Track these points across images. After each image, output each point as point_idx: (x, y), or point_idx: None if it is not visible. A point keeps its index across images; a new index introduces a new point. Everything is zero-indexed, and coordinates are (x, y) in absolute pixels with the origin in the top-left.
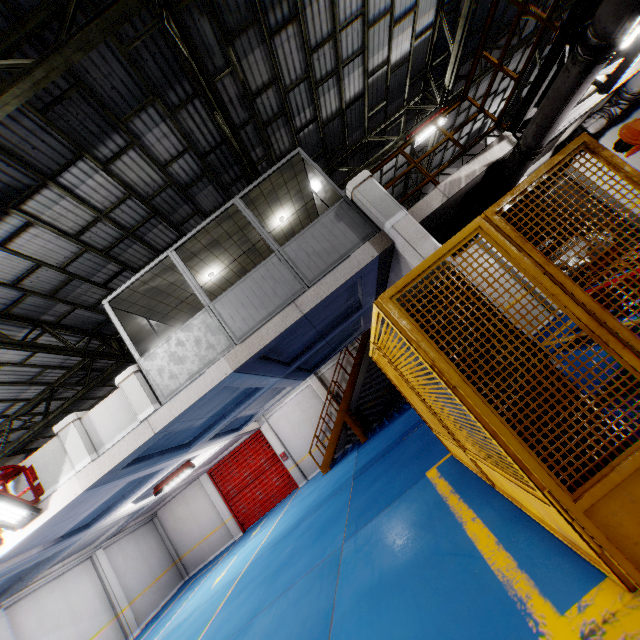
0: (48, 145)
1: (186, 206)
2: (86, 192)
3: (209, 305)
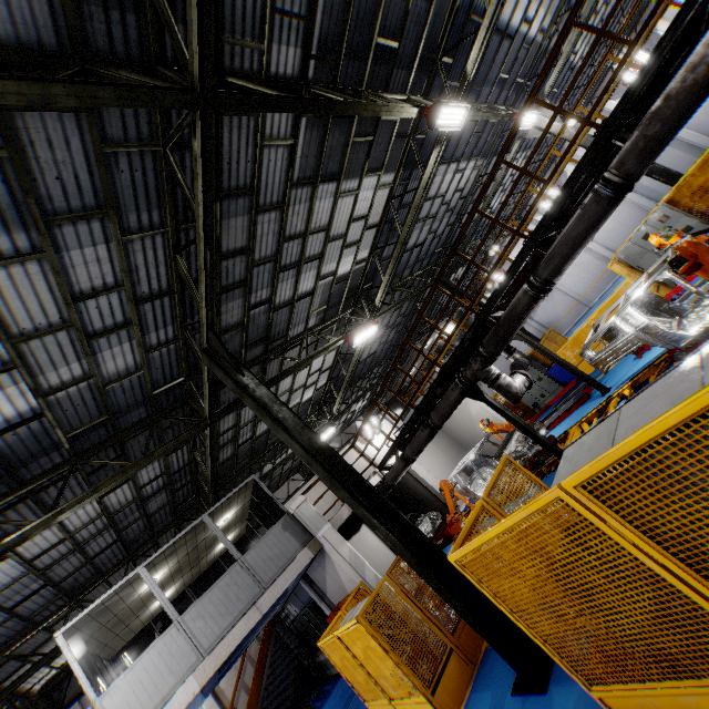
0: (73, 493)
1: (137, 512)
2: (71, 520)
3: (178, 619)
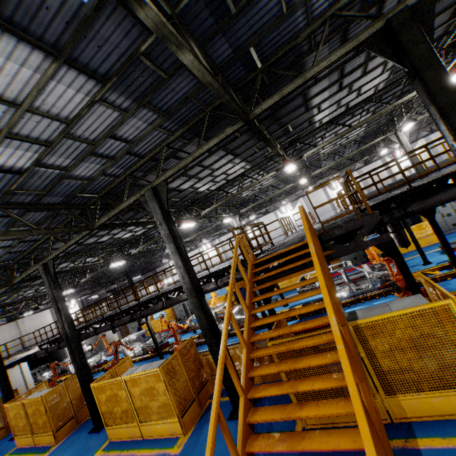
0: None
1: None
2: None
3: None
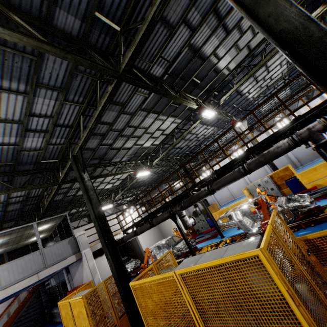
0: None
1: (2, 208)
2: None
3: None
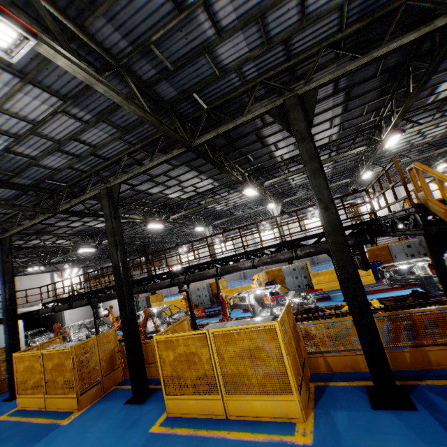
0: None
1: None
2: None
3: None
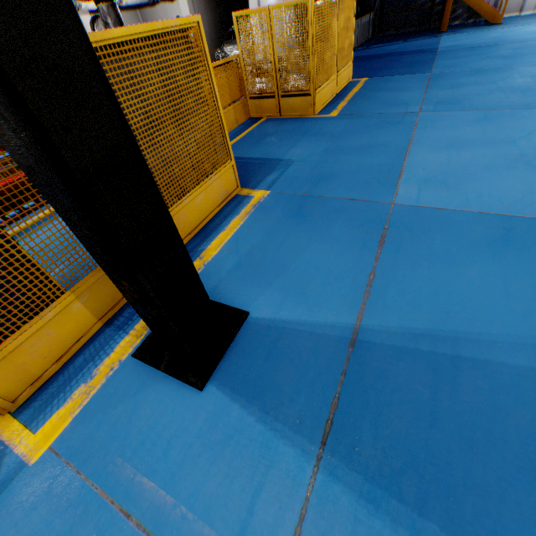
0: None
1: None
2: None
3: None
